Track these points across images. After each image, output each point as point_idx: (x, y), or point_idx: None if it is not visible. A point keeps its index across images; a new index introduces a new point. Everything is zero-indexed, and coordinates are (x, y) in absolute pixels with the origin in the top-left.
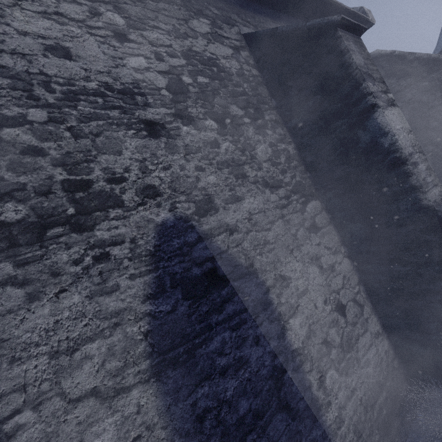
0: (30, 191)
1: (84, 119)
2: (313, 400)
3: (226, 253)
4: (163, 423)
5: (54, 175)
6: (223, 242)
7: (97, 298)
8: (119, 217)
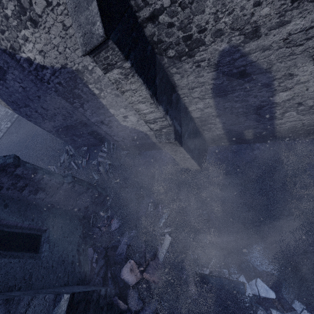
0: (174, 44)
1: None
2: (273, 116)
3: (255, 63)
4: (214, 106)
5: (179, 35)
6: (255, 57)
7: (197, 78)
8: (203, 50)
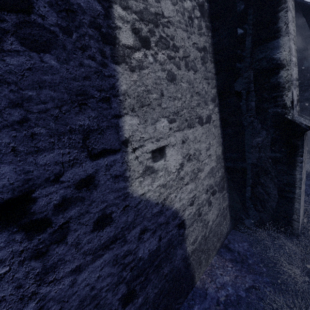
0: None
1: None
2: None
3: None
4: None
5: None
6: None
7: None
8: None
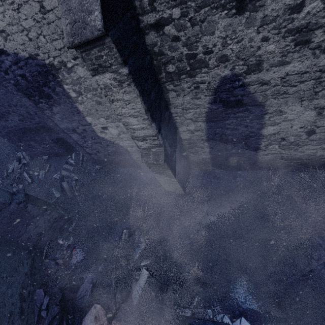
0: (175, 60)
1: (197, 9)
2: (258, 147)
3: (252, 95)
4: (205, 130)
5: (183, 52)
6: (253, 89)
7: (194, 99)
8: (205, 72)
